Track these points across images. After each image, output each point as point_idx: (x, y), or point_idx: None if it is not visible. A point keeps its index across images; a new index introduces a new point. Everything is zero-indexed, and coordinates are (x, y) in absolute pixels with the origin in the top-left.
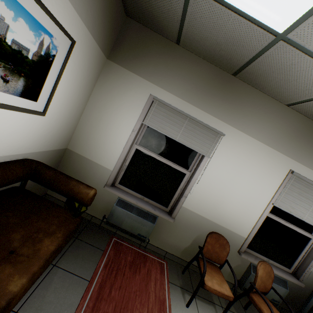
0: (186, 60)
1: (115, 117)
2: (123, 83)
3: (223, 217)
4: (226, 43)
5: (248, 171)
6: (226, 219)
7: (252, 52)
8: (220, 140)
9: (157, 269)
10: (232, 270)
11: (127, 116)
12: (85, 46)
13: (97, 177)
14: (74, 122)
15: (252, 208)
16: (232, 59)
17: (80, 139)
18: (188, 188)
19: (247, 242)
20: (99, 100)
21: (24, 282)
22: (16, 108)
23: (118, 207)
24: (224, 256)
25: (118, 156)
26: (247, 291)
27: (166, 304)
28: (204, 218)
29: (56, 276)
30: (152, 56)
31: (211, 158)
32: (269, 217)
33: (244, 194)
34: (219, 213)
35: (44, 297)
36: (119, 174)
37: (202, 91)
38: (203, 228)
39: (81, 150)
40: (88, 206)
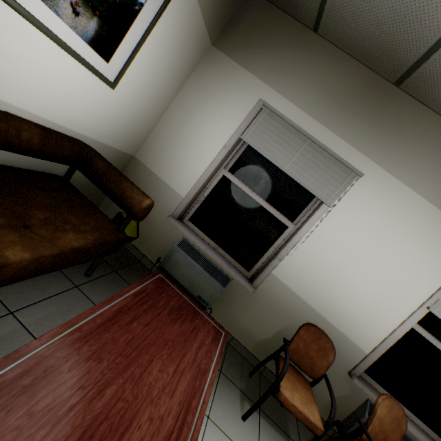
0: (323, 56)
1: (205, 124)
2: (225, 80)
3: (335, 308)
4: (393, 18)
5: (392, 242)
6: (339, 313)
7: (435, 31)
8: (354, 182)
9: (209, 333)
10: (331, 390)
11: (221, 125)
12: (185, 11)
13: (162, 202)
14: (150, 120)
15: (387, 306)
16: (398, 52)
17: (154, 147)
18: (286, 247)
19: (367, 362)
20: (188, 98)
21: (25, 256)
22: (81, 58)
23: (180, 249)
24: (323, 366)
25: (196, 180)
26: (351, 434)
27: (207, 376)
28: (302, 301)
29: (74, 299)
30: (274, 46)
31: (333, 209)
32: (416, 332)
33: (379, 279)
34: (328, 299)
35: (50, 312)
36: (191, 207)
37: (339, 104)
38: (298, 317)
39: (151, 163)
40: (137, 220)
